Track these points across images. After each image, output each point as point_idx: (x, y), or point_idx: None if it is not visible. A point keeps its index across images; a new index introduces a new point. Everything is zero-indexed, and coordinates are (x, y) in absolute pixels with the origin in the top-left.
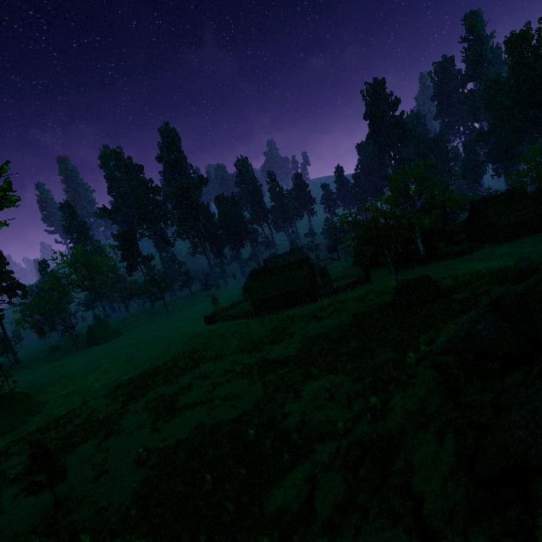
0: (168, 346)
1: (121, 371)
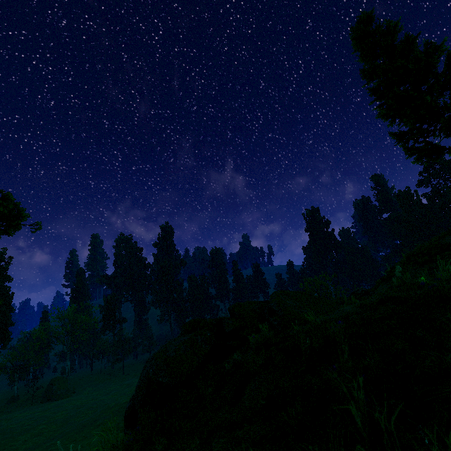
0: (99, 414)
1: (50, 435)
